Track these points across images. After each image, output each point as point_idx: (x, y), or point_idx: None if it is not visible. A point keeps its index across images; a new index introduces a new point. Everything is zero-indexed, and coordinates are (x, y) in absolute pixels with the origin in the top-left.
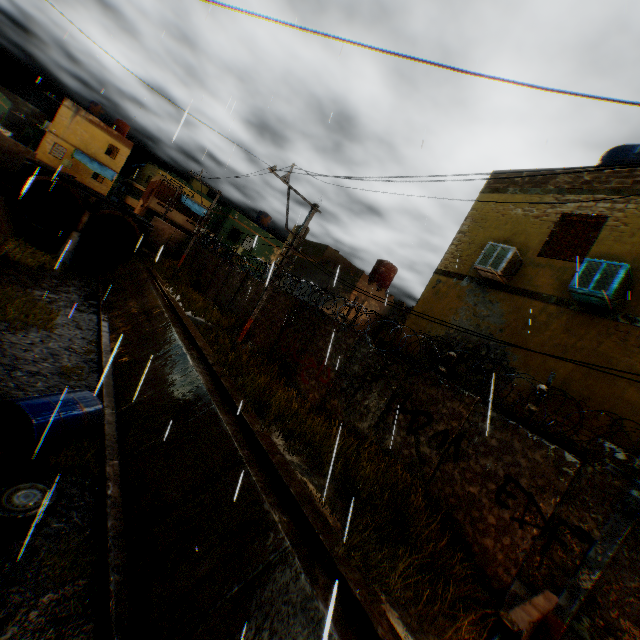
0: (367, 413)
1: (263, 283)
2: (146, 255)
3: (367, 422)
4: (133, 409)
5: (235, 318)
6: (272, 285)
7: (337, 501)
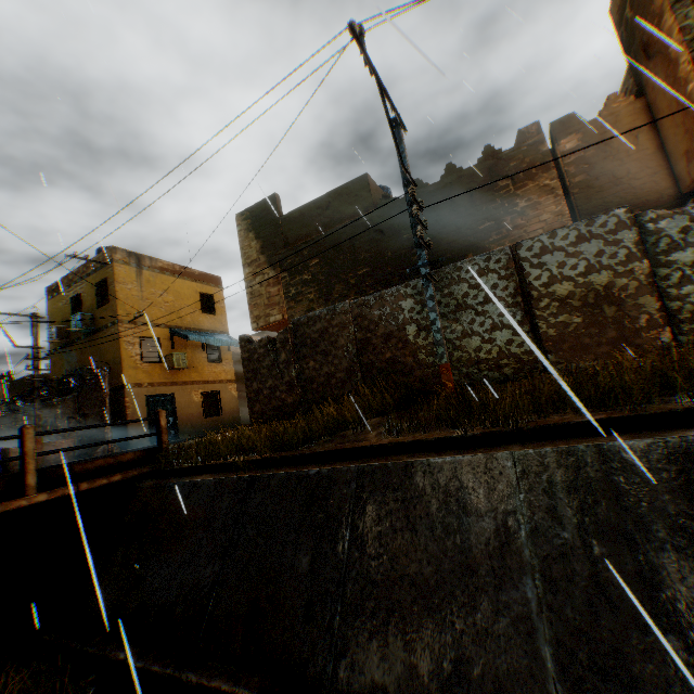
0: None
1: None
2: None
3: None
4: None
5: None
6: None
7: None
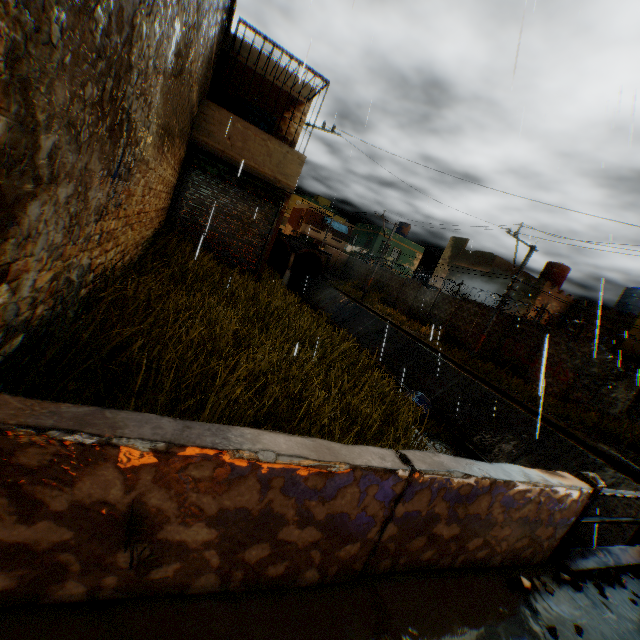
0: (614, 402)
1: (463, 301)
2: (326, 278)
3: (615, 409)
4: (437, 401)
5: (443, 330)
6: (499, 309)
7: (638, 455)
